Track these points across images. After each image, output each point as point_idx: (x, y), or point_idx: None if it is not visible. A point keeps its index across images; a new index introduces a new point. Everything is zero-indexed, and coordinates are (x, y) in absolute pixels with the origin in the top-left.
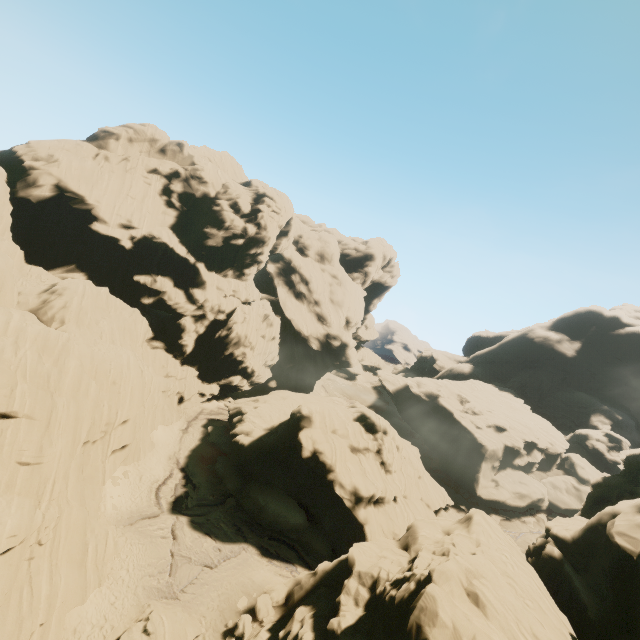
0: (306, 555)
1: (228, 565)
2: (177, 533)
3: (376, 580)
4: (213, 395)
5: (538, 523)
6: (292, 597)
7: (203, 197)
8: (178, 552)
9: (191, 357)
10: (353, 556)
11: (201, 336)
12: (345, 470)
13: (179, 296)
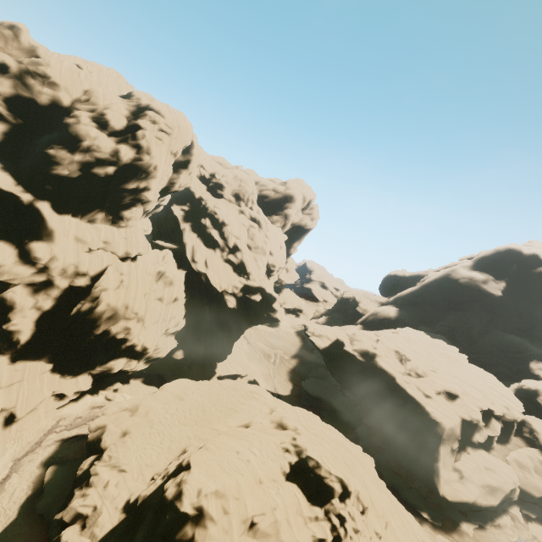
0: None
1: None
2: None
3: None
4: (82, 391)
5: (514, 523)
6: None
7: (51, 105)
8: None
9: (32, 347)
10: None
11: (48, 313)
12: None
13: (3, 254)
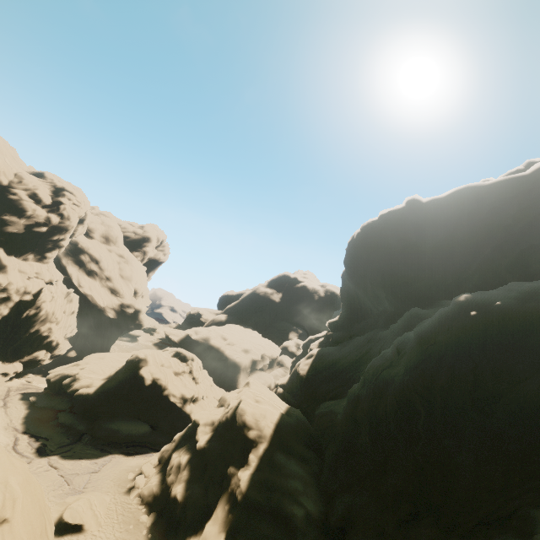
0: (155, 447)
1: (107, 467)
2: (56, 465)
3: (214, 420)
4: (15, 373)
5: None
6: (163, 458)
7: None
8: (65, 474)
9: None
10: (198, 418)
11: (4, 318)
12: (174, 386)
13: None
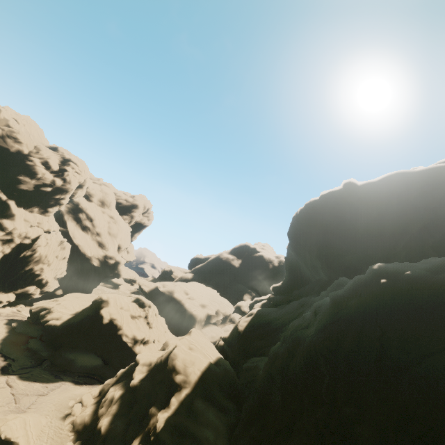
0: (103, 380)
1: (55, 392)
2: (12, 384)
3: (152, 361)
4: (9, 302)
5: None
6: (103, 390)
7: (17, 152)
8: (17, 392)
9: None
10: (139, 357)
11: (6, 255)
12: (128, 328)
13: None
